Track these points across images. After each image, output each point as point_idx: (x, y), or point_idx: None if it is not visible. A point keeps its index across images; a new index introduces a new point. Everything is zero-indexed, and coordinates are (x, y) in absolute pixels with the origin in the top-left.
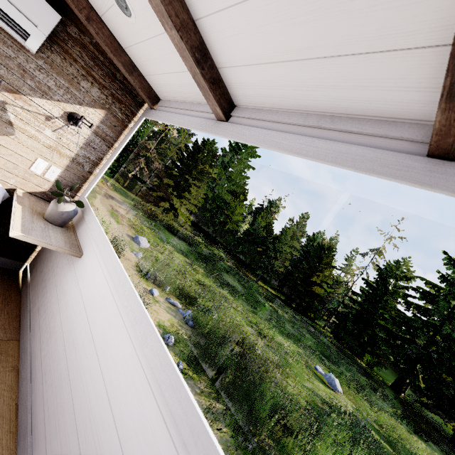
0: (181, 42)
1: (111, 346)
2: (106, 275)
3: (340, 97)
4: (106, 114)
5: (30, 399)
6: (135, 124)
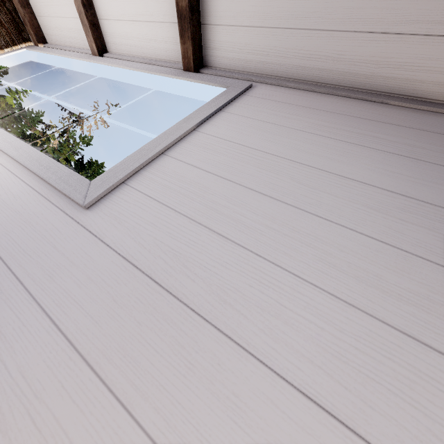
0: None
1: None
2: None
3: (158, 48)
4: None
5: None
6: (13, 50)
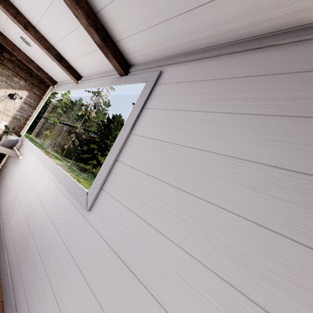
0: (49, 54)
1: (35, 176)
2: (33, 157)
3: (102, 65)
4: (29, 93)
5: (0, 216)
6: (46, 96)
